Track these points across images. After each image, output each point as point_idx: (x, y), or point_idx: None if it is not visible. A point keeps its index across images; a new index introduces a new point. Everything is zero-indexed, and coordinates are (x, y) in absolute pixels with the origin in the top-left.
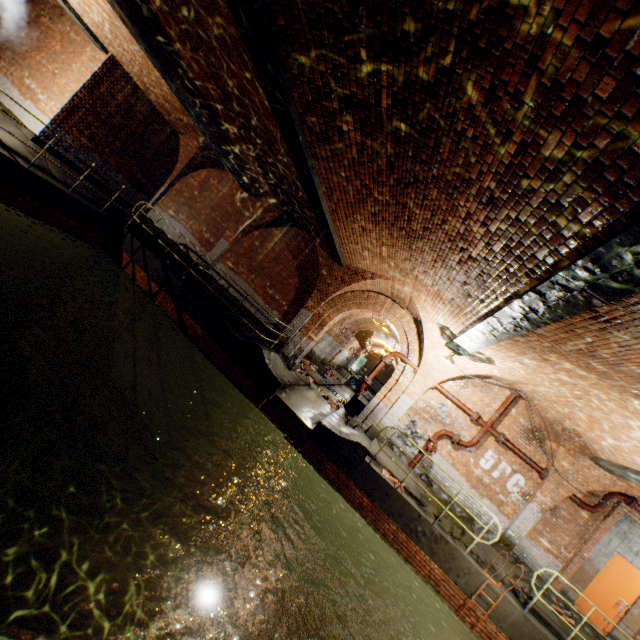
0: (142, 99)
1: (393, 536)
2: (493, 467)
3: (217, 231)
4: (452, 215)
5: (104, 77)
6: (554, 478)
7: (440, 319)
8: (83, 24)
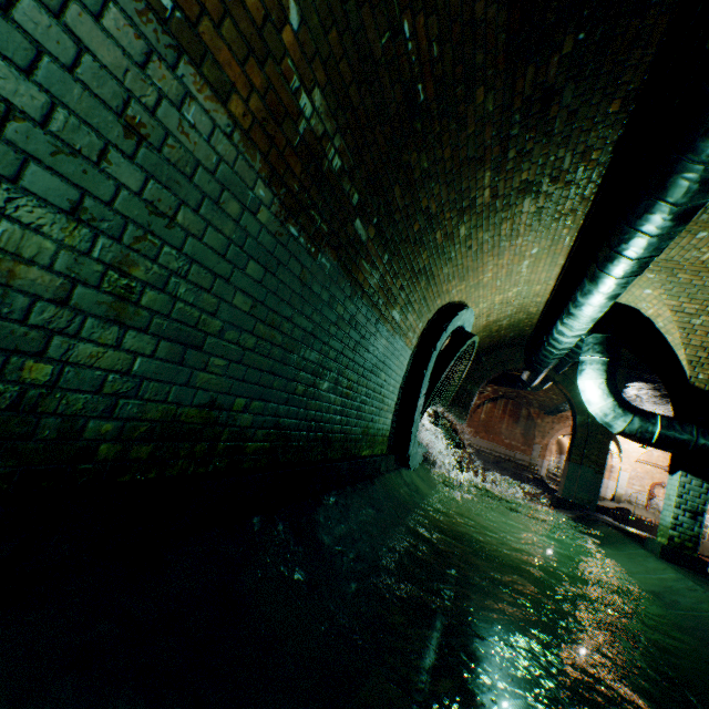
0: None
1: None
2: None
3: None
4: None
5: None
6: None
7: None
8: None
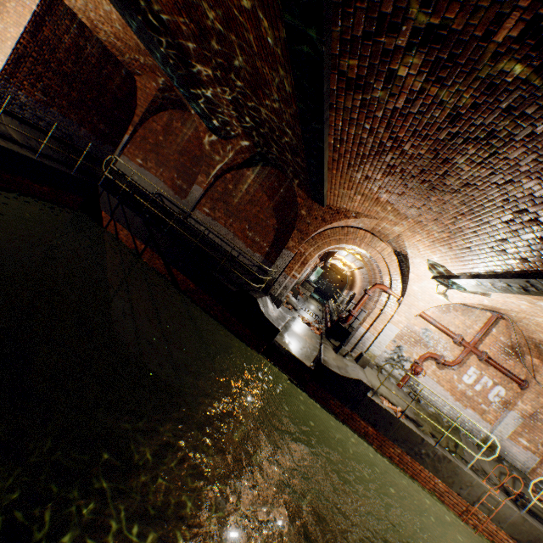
0: (90, 39)
1: (398, 458)
2: (475, 382)
3: (188, 177)
4: (533, 177)
5: (45, 16)
6: (535, 389)
7: (435, 258)
8: None
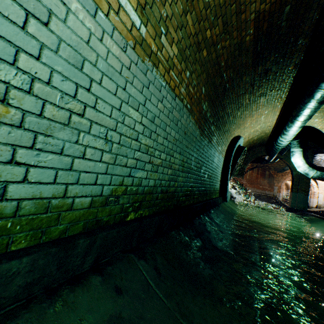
0: None
1: None
2: None
3: None
4: None
5: None
6: None
7: None
8: None
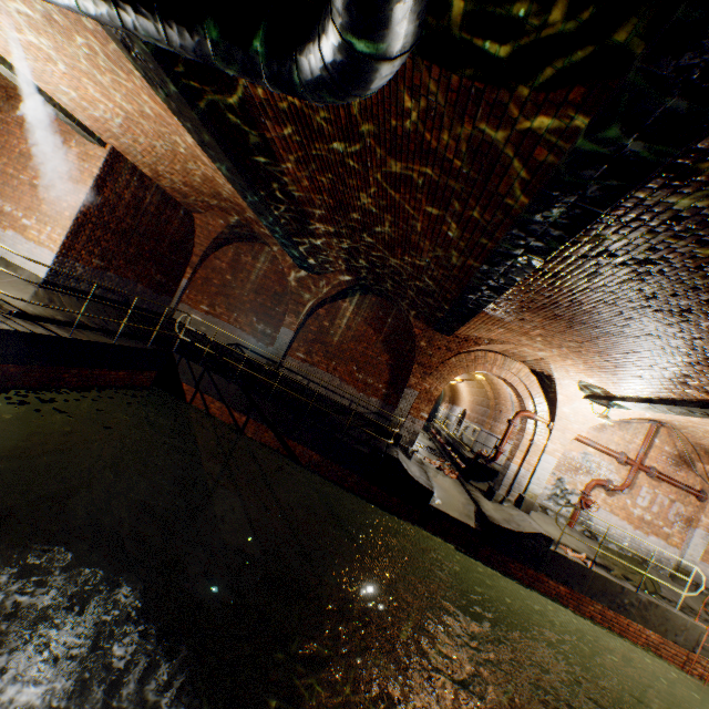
0: (150, 187)
1: (600, 616)
2: (651, 503)
3: (271, 319)
4: None
5: (106, 177)
6: None
7: (590, 380)
8: (72, 119)
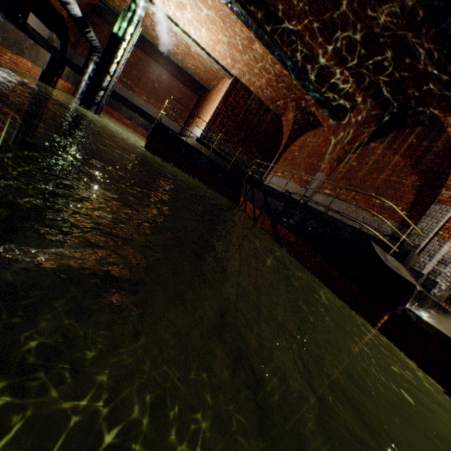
0: (254, 99)
1: None
2: None
3: (313, 171)
4: None
5: (231, 92)
6: None
7: None
8: (219, 65)
